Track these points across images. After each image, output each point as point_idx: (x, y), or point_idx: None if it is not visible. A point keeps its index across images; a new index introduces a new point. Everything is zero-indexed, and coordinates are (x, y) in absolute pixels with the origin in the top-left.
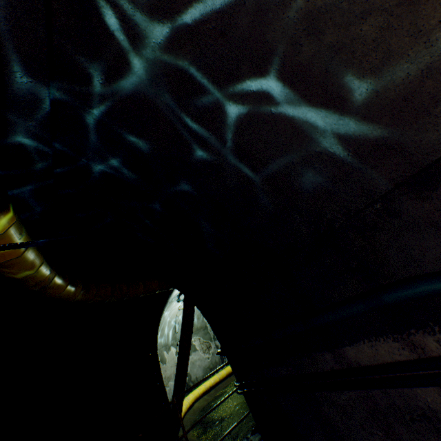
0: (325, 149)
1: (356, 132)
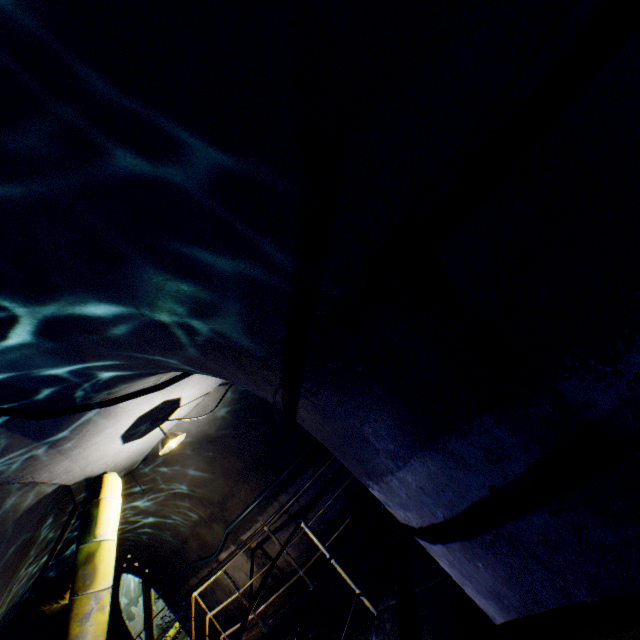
0: (165, 534)
1: (170, 532)
